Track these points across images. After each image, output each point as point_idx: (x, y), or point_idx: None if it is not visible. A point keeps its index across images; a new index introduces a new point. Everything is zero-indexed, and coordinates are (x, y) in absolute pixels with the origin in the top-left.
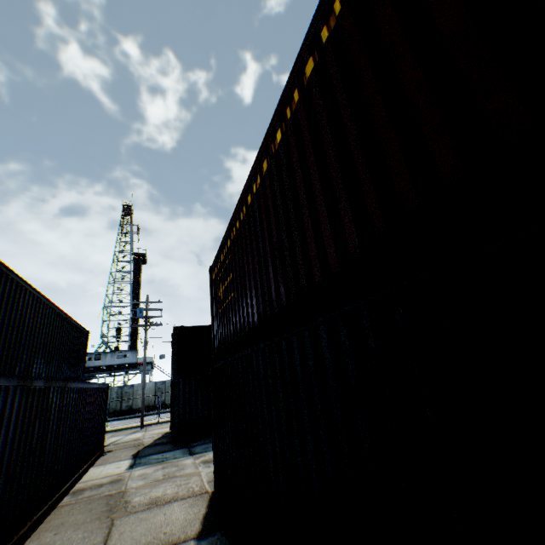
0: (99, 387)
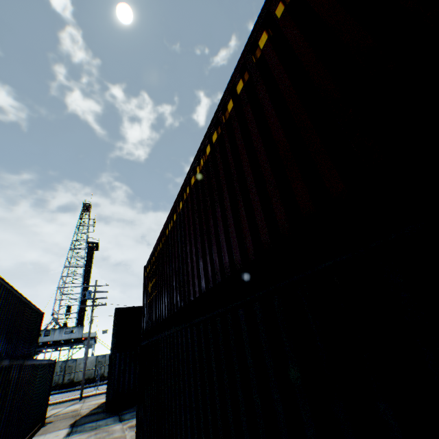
0: (48, 363)
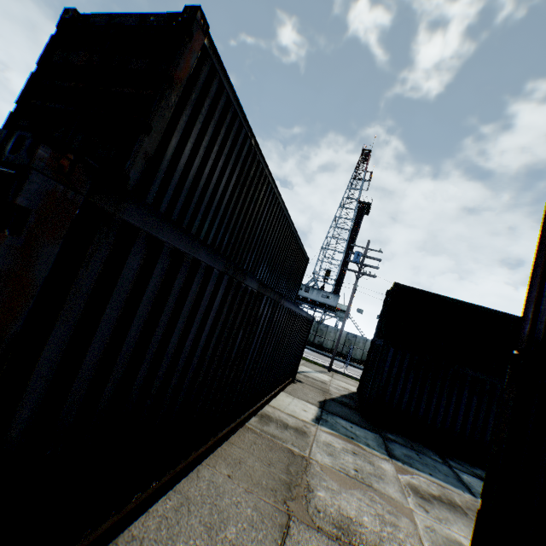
0: (306, 317)
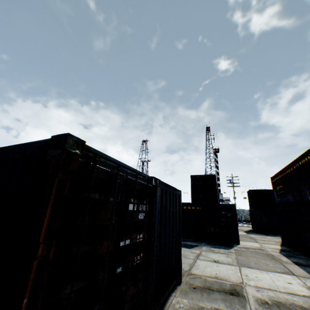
0: None
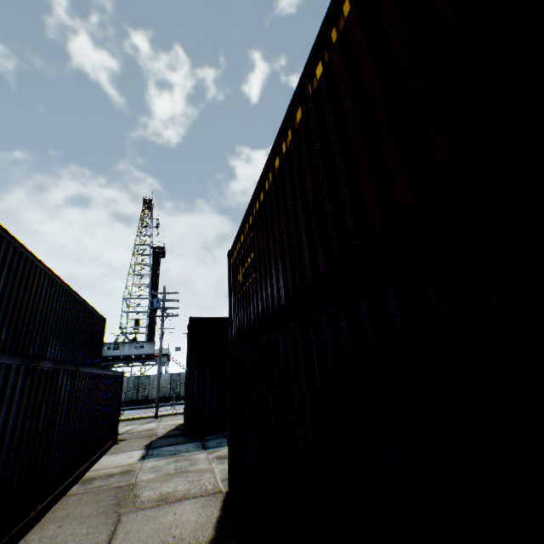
0: (113, 375)
